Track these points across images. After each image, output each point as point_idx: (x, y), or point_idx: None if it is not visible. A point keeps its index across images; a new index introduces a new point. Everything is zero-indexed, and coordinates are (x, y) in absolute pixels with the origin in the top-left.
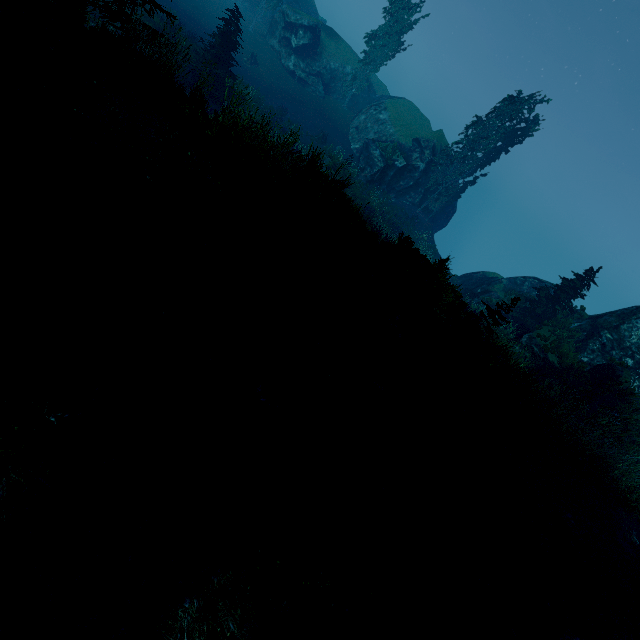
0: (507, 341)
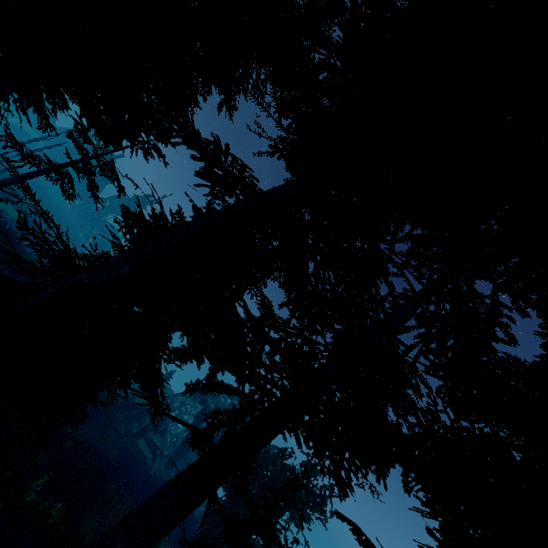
0: None
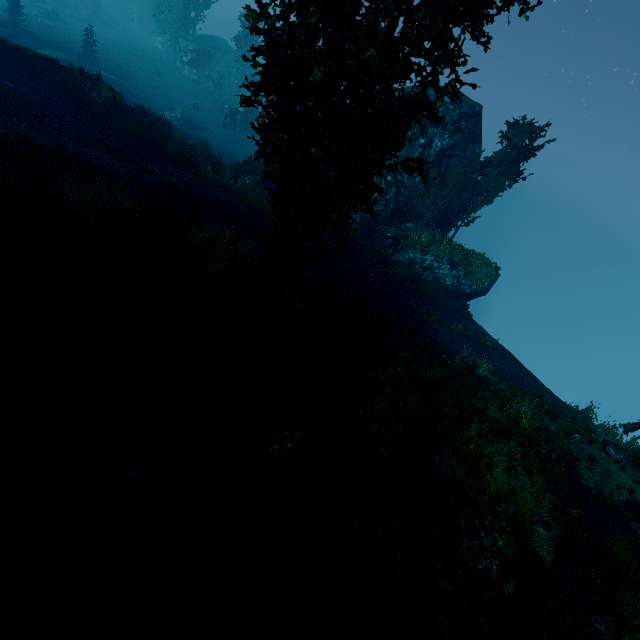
0: (204, 145)
